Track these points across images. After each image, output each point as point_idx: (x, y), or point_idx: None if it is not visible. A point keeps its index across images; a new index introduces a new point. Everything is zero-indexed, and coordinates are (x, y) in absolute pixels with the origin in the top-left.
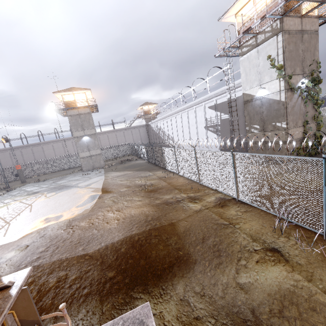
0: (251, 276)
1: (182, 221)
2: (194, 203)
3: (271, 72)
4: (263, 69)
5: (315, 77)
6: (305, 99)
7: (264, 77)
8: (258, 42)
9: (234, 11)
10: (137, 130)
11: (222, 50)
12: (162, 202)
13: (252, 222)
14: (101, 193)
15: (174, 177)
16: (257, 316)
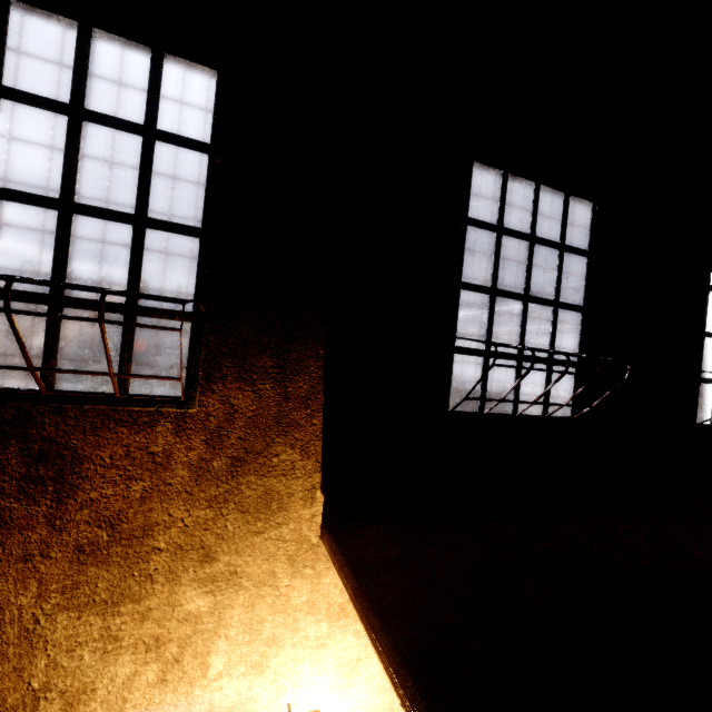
0: None
1: None
2: None
3: None
4: None
5: None
6: None
7: None
8: None
9: None
10: None
11: None
12: None
13: None
14: None
15: None
16: None
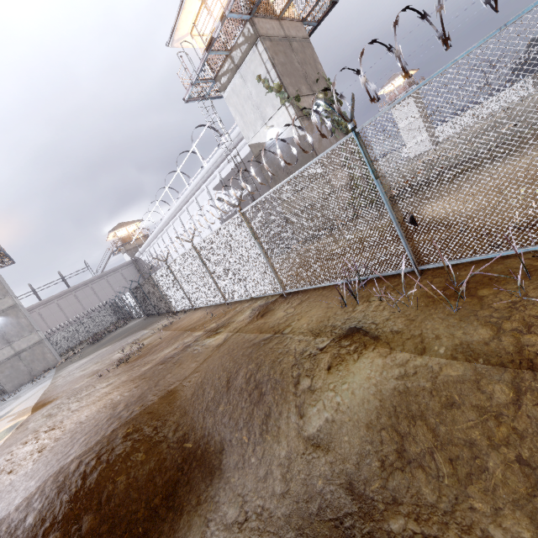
0: (327, 407)
1: (189, 377)
2: (214, 335)
3: (271, 100)
4: (258, 99)
5: (331, 97)
6: (332, 128)
7: (265, 111)
8: (236, 62)
9: (186, 27)
10: (118, 275)
11: (190, 86)
12: (154, 364)
13: (311, 311)
14: (28, 414)
15: (186, 315)
16: (359, 490)
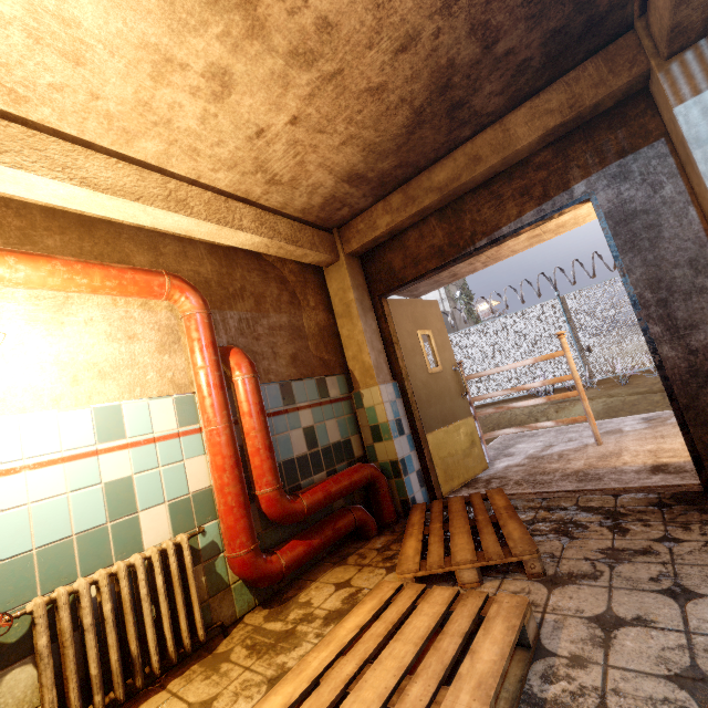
0: None
1: None
2: None
3: None
4: None
5: (467, 292)
6: (466, 314)
7: None
8: None
9: None
10: None
11: None
12: None
13: None
14: None
15: None
16: None
